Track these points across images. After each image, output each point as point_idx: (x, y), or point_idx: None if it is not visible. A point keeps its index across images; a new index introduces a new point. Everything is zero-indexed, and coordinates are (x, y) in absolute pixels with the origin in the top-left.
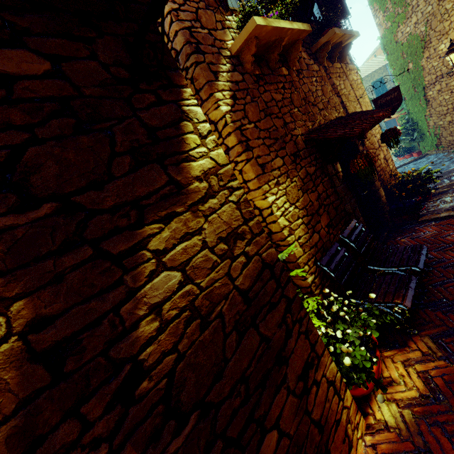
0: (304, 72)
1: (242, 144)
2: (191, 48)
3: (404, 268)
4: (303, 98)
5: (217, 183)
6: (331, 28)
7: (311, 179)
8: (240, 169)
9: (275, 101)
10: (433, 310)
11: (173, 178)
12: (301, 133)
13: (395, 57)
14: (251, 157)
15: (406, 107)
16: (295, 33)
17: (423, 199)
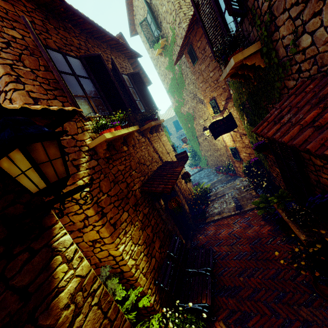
0: (137, 145)
1: (98, 214)
2: None
3: (204, 269)
4: (137, 162)
5: (82, 296)
6: (150, 120)
7: (146, 217)
8: (97, 230)
9: (120, 171)
10: (221, 296)
11: (43, 326)
12: (138, 187)
13: (182, 119)
14: (106, 221)
15: (190, 143)
16: (130, 132)
17: (206, 205)
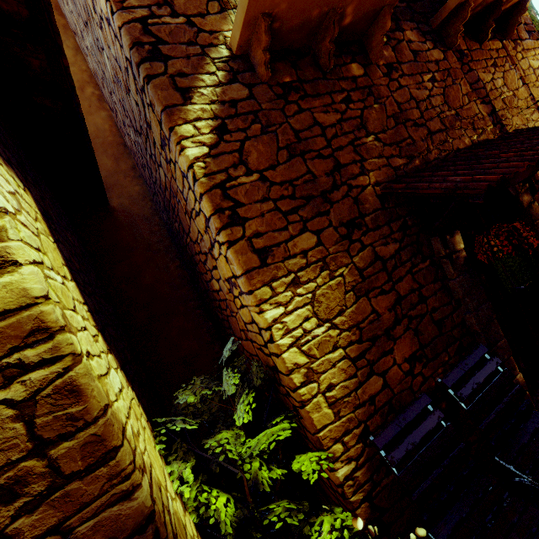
0: (405, 67)
1: (221, 214)
2: (140, 53)
3: None
4: (393, 114)
5: None
6: None
7: (383, 267)
8: (225, 254)
9: (321, 126)
10: None
11: None
12: (374, 180)
13: None
14: (239, 236)
15: None
16: None
17: None
